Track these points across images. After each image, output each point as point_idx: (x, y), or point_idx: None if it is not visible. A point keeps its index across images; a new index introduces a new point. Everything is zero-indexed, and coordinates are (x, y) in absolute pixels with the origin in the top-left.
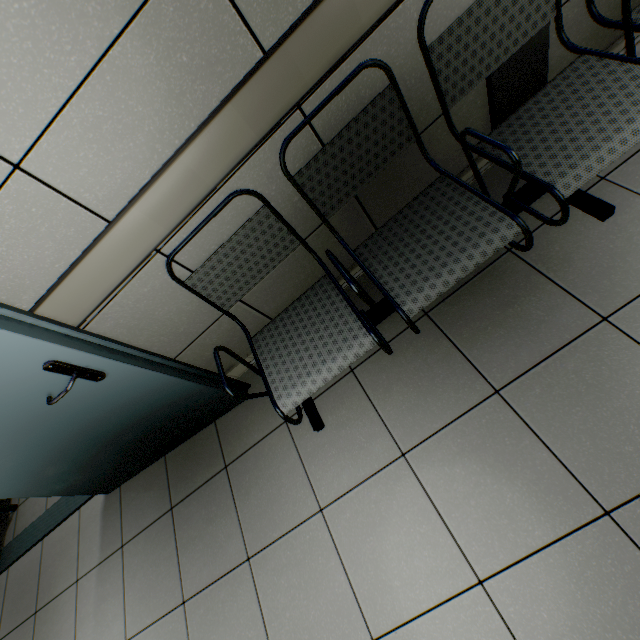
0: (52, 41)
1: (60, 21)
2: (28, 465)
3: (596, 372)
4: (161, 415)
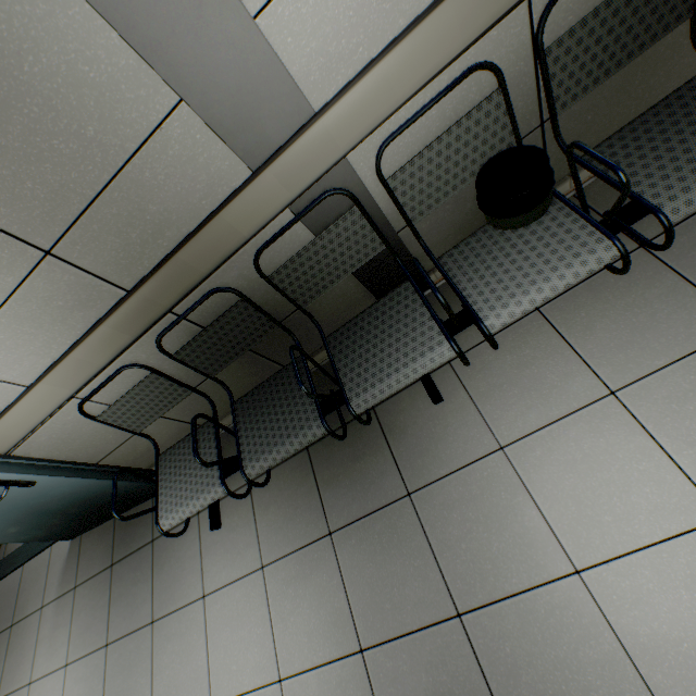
0: None
1: None
2: None
3: (390, 538)
4: (98, 498)
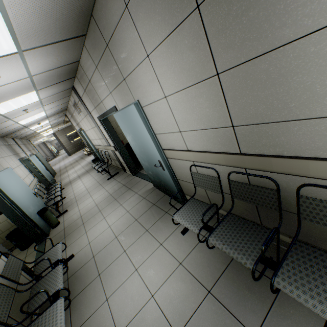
0: (197, 122)
1: (200, 121)
2: (148, 167)
3: None
4: (169, 187)
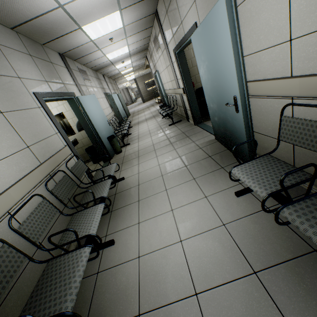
0: None
1: None
2: (215, 112)
3: None
4: (235, 138)
